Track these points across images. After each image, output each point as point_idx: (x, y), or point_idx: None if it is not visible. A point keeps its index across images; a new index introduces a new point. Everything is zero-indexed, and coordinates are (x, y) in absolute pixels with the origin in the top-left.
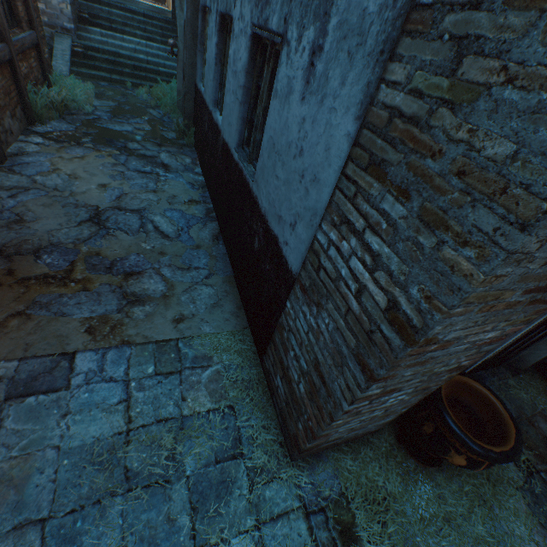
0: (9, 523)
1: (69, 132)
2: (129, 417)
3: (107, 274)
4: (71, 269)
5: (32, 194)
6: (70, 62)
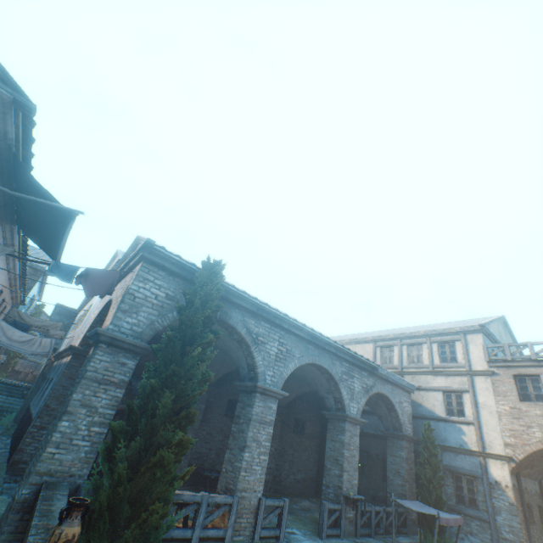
0: None
1: None
2: None
3: None
4: None
5: None
6: None
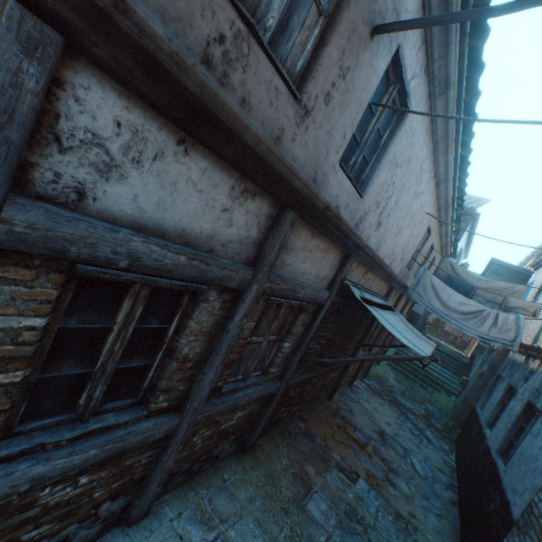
0: (328, 501)
1: (378, 389)
2: (374, 522)
3: (380, 460)
4: (365, 445)
5: (357, 404)
6: None
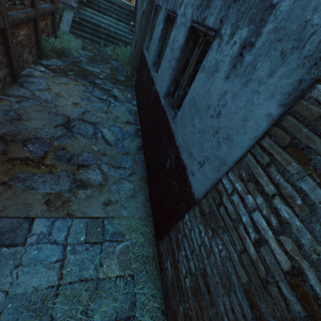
0: None
1: (61, 67)
2: (61, 274)
3: (66, 163)
4: (44, 156)
5: (30, 102)
6: (70, 26)
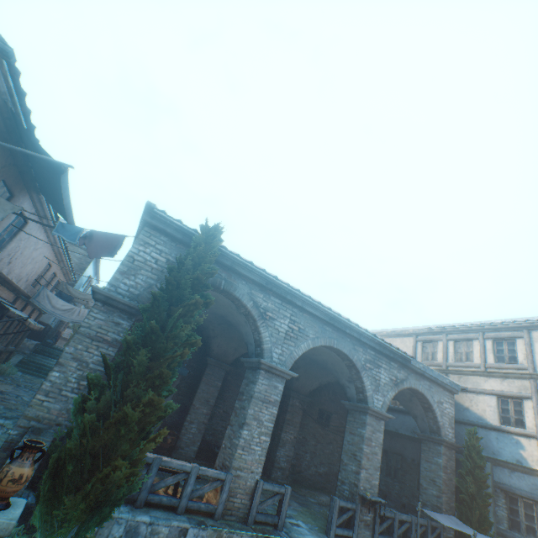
0: None
1: (1, 378)
2: None
3: None
4: None
5: None
6: (16, 364)
